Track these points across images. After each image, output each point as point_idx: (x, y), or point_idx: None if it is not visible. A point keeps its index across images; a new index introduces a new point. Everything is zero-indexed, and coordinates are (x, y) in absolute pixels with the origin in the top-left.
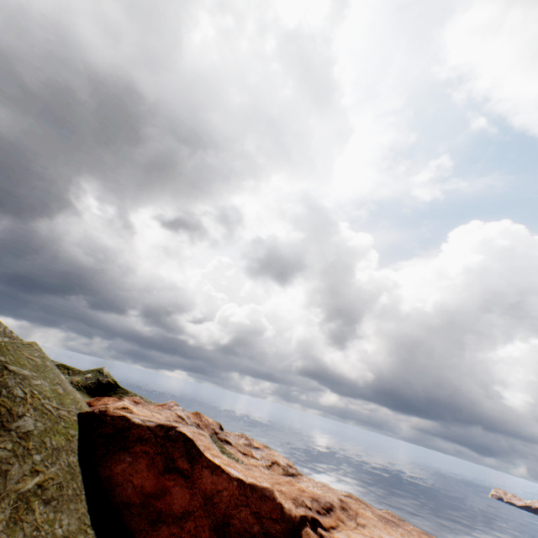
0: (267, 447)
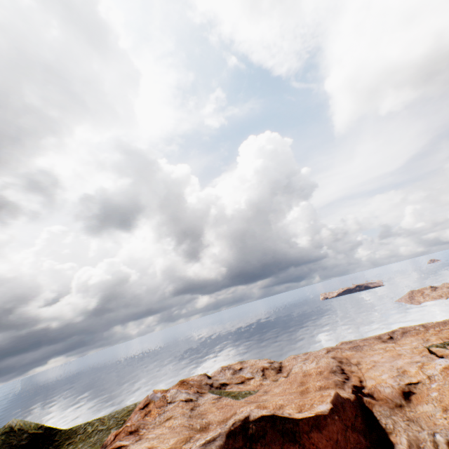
0: (242, 362)
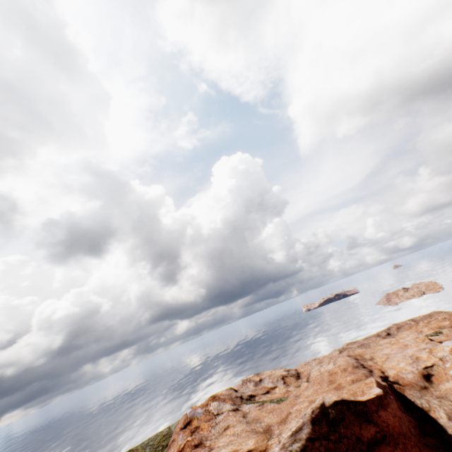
0: (258, 374)
